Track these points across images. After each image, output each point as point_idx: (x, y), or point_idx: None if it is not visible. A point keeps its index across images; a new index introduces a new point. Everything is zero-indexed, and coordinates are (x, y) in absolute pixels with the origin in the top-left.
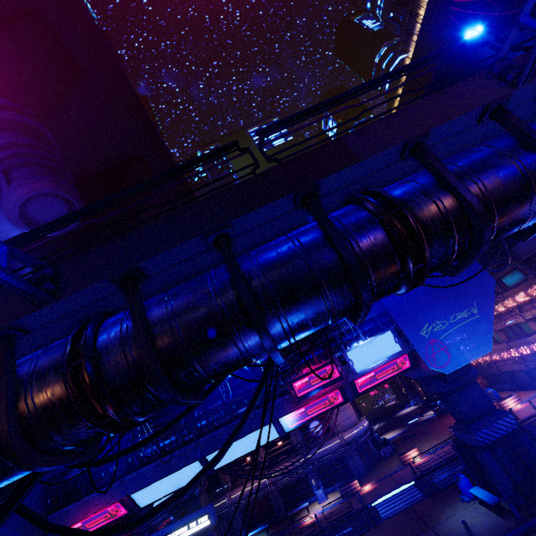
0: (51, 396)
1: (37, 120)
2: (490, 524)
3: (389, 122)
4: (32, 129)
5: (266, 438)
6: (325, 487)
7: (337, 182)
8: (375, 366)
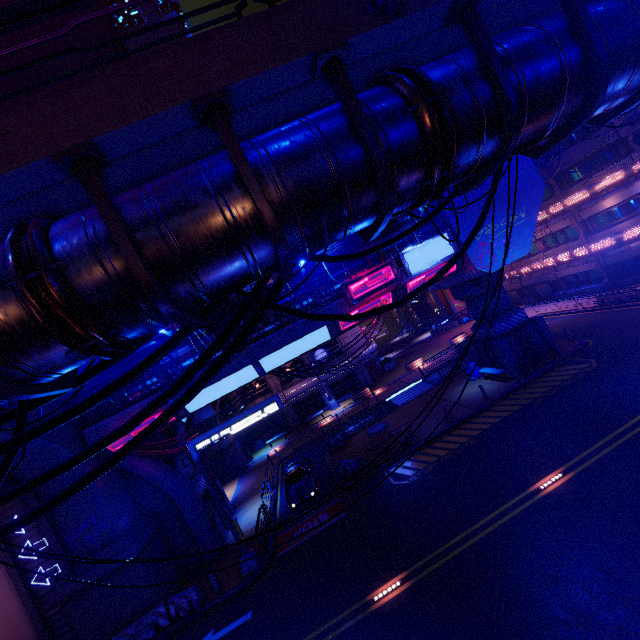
0: (404, 136)
1: None
2: (495, 387)
3: None
4: None
5: (318, 341)
6: (336, 399)
7: None
8: (428, 269)
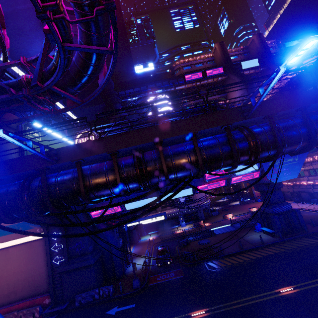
0: (244, 149)
1: None
2: (268, 239)
3: None
4: None
5: (187, 193)
6: (185, 222)
7: None
8: (244, 174)
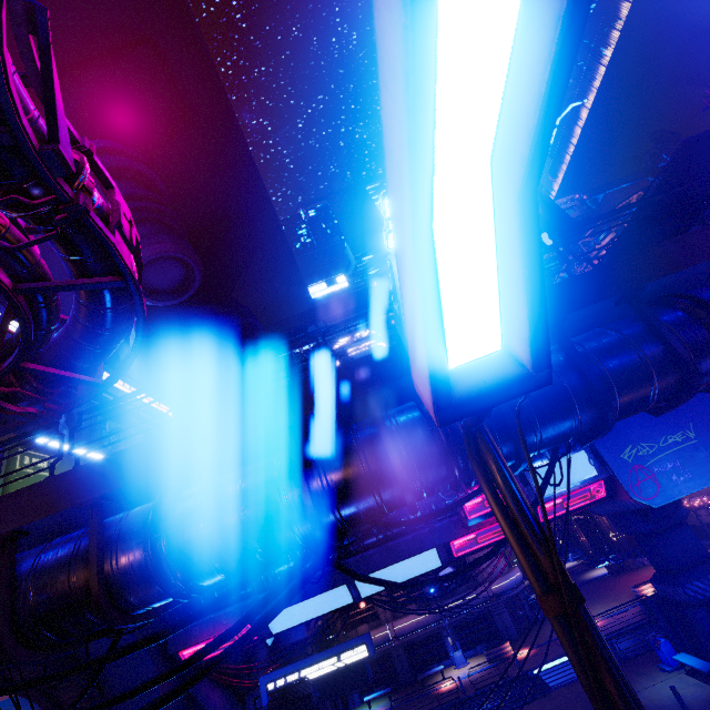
0: (424, 449)
1: (148, 168)
2: (704, 696)
3: (703, 235)
4: (145, 179)
5: (426, 566)
6: (463, 650)
7: (655, 285)
8: (564, 491)
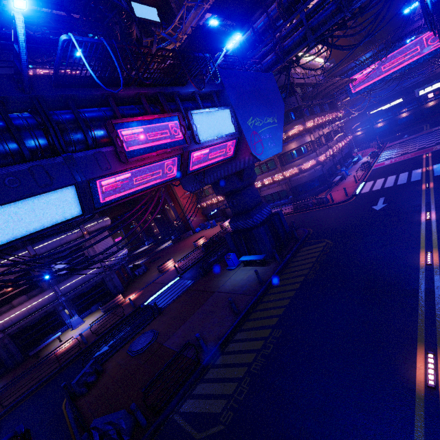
0: None
1: None
2: (260, 272)
3: None
4: None
5: (57, 215)
6: (79, 314)
7: None
8: (213, 141)
